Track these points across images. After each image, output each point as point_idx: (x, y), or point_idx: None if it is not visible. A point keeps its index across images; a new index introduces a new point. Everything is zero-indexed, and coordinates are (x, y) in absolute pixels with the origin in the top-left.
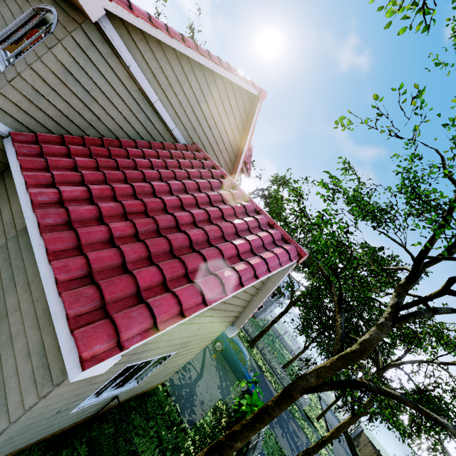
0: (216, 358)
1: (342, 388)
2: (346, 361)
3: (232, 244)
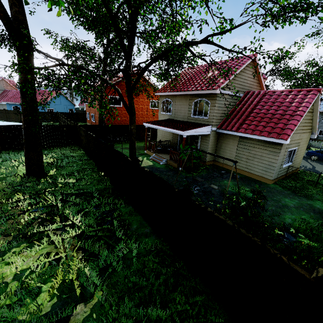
0: (316, 162)
1: None
2: None
3: (292, 106)
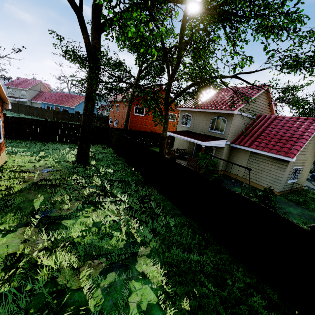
0: None
1: None
2: None
3: (299, 131)
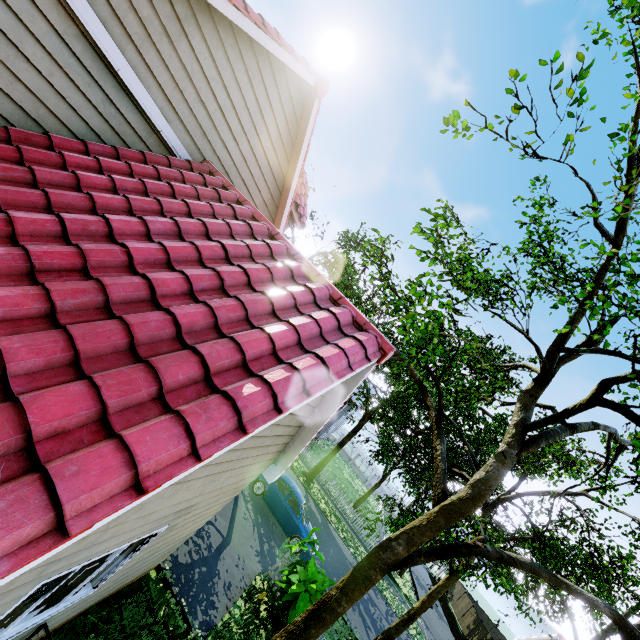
0: (254, 506)
1: (445, 558)
2: (452, 515)
3: (263, 333)
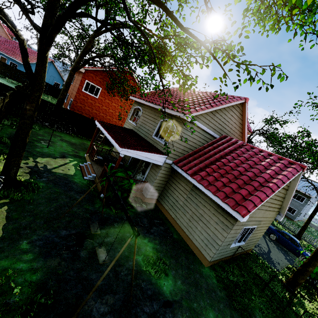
0: (274, 243)
1: None
2: None
3: (266, 173)
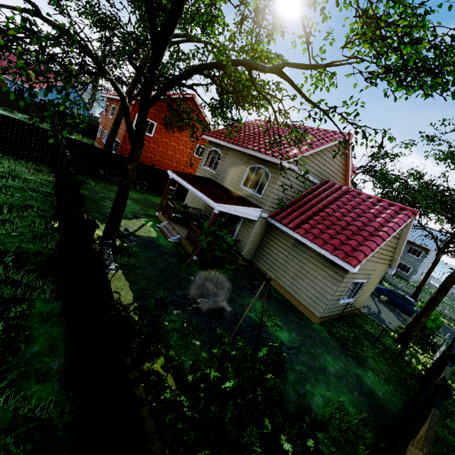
0: (385, 305)
1: None
2: None
3: (376, 222)
